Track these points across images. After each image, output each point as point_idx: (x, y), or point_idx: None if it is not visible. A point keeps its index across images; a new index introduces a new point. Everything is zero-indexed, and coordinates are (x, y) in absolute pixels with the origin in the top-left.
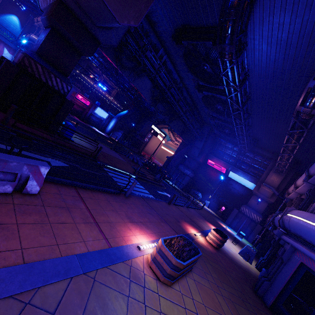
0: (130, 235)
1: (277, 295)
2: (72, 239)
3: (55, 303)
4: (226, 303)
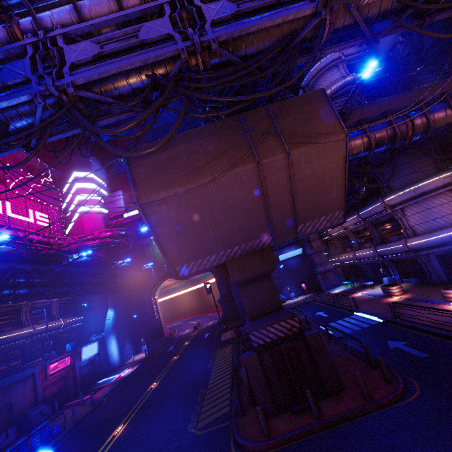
0: None
1: (445, 275)
2: None
3: None
4: None
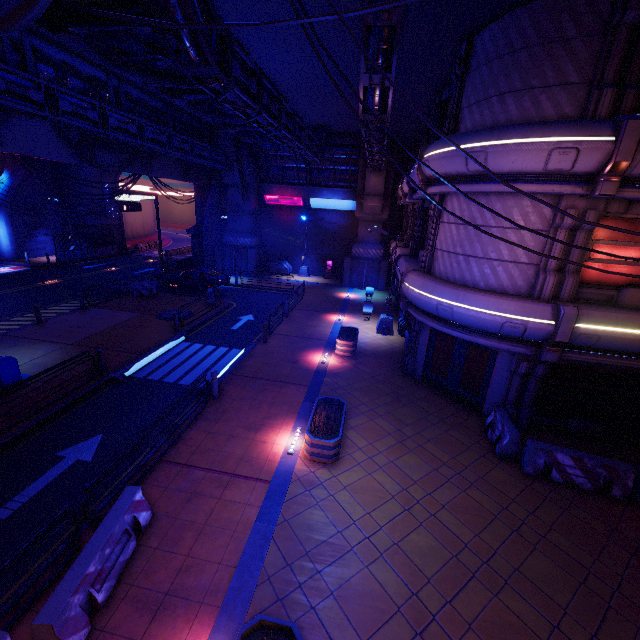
0: (271, 449)
1: (423, 367)
2: (237, 515)
3: (282, 560)
4: (386, 420)
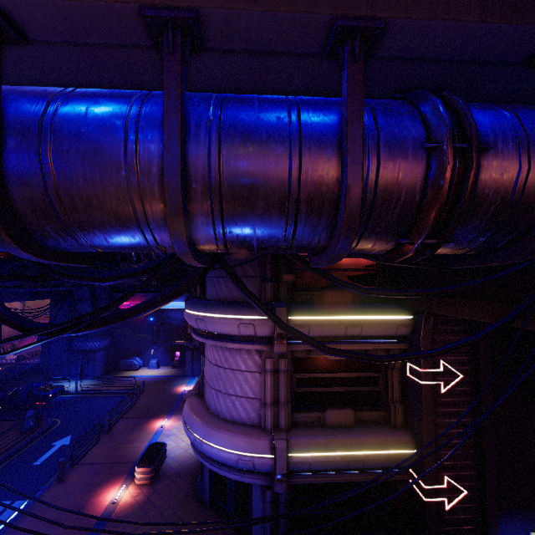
0: None
1: (209, 490)
2: None
3: None
4: None
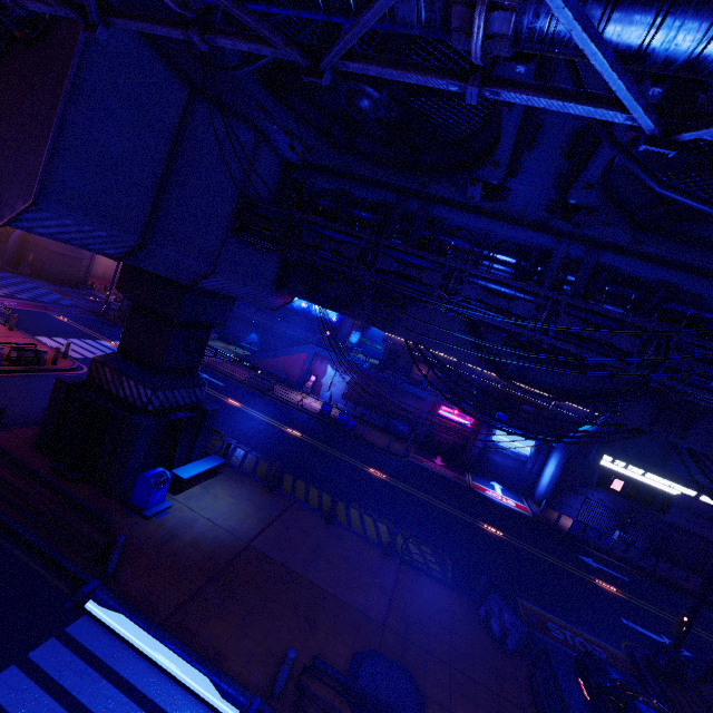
0: None
1: None
2: None
3: None
4: None
